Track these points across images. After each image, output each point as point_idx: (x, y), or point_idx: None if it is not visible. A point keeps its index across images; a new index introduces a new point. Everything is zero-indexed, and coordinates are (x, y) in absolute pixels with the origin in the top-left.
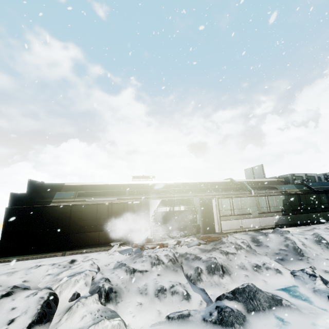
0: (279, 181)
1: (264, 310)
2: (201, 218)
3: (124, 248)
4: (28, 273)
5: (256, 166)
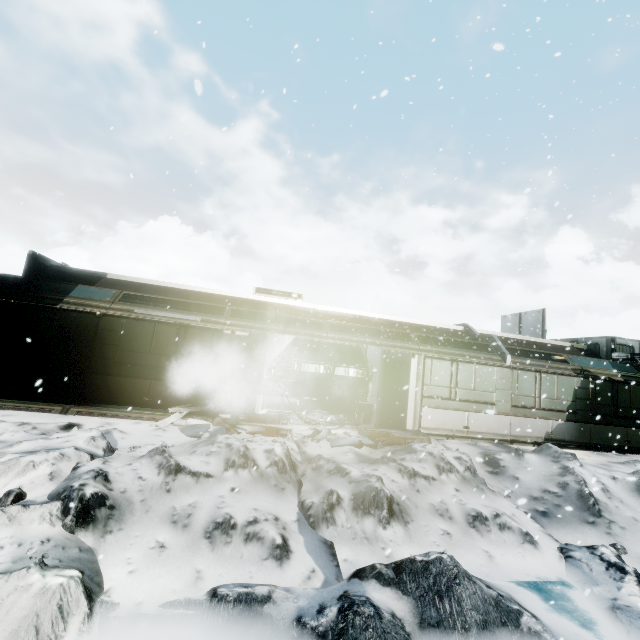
0: (575, 348)
1: (466, 631)
2: (378, 393)
3: (192, 422)
4: None
5: (529, 312)
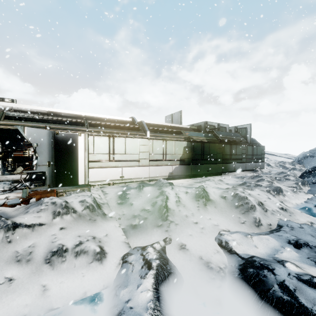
0: (191, 128)
1: None
2: (49, 163)
3: None
4: None
5: (175, 113)
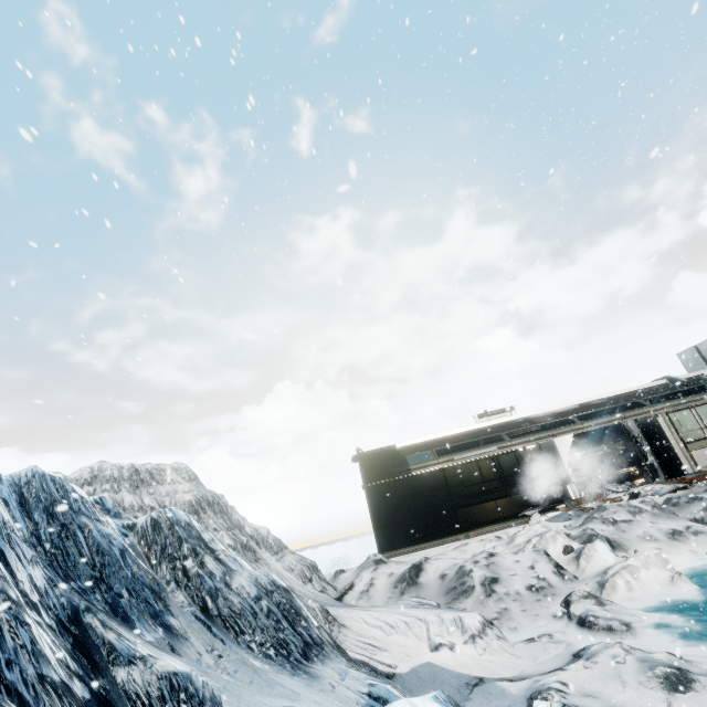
0: None
1: None
2: (651, 453)
3: (551, 515)
4: (465, 550)
5: (704, 342)
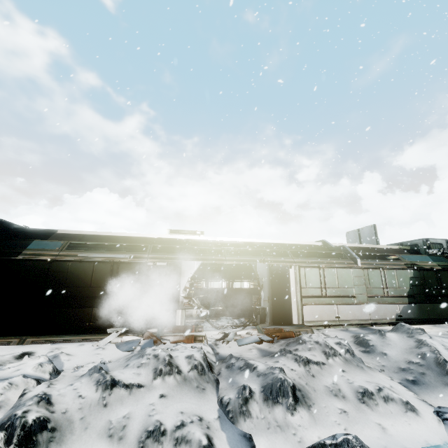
0: (402, 249)
1: None
2: (268, 298)
3: (126, 339)
4: None
5: (364, 228)
